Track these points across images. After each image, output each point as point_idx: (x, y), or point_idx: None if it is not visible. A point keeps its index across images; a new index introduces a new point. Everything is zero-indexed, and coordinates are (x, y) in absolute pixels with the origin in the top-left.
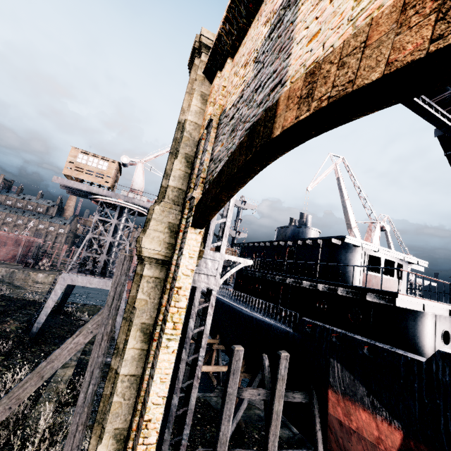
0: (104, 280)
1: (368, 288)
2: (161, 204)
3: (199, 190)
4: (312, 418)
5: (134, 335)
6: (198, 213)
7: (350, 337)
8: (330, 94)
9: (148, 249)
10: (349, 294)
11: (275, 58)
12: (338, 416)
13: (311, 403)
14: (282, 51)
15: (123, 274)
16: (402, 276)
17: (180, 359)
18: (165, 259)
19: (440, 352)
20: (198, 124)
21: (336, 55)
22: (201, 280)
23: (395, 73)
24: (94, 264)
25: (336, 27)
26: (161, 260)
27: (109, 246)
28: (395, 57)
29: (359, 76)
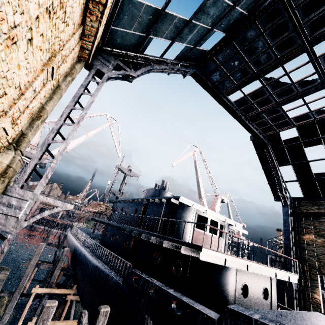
0: None
1: (183, 241)
2: None
3: None
4: None
5: None
6: None
7: (164, 291)
8: None
9: None
10: (173, 247)
11: None
12: None
13: None
14: None
15: None
16: (224, 235)
17: None
18: None
19: (229, 309)
20: None
21: None
22: None
23: None
24: None
25: None
26: None
27: None
28: None
29: None
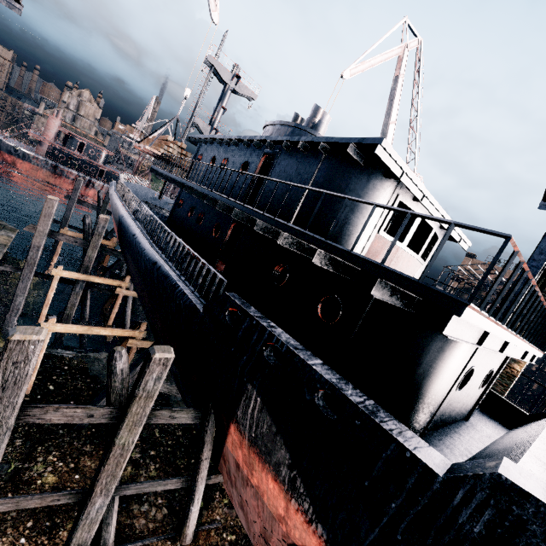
0: None
1: (387, 268)
2: None
3: None
4: (199, 445)
5: None
6: None
7: (299, 362)
8: None
9: None
10: (335, 269)
11: None
12: (237, 457)
13: (202, 426)
14: None
15: None
16: (428, 256)
17: None
18: None
19: (499, 479)
20: None
21: None
22: None
23: None
24: None
25: None
26: None
27: None
28: None
29: None
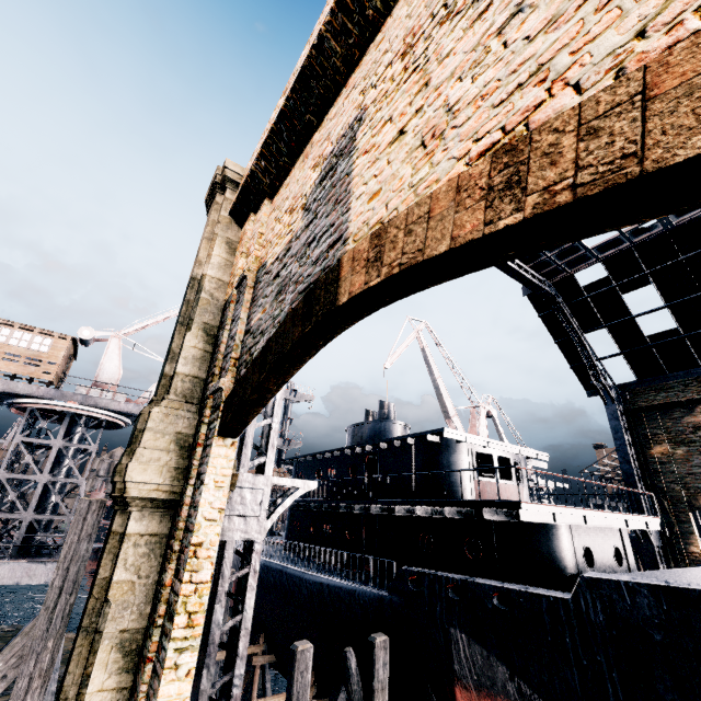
0: (26, 564)
1: (483, 501)
2: (162, 404)
3: (230, 377)
4: None
5: (105, 659)
6: (230, 413)
7: (472, 584)
8: (400, 260)
9: (138, 484)
10: (461, 516)
11: (331, 209)
12: None
13: None
14: (339, 203)
15: (84, 538)
16: (523, 478)
17: (196, 692)
18: (170, 498)
19: (585, 579)
20: (223, 281)
21: (402, 221)
22: (235, 526)
23: (460, 248)
24: (5, 534)
25: (398, 190)
26: (163, 500)
27: (42, 493)
28: (458, 233)
29: (428, 246)
